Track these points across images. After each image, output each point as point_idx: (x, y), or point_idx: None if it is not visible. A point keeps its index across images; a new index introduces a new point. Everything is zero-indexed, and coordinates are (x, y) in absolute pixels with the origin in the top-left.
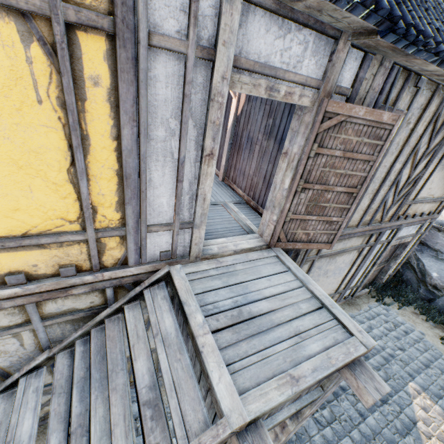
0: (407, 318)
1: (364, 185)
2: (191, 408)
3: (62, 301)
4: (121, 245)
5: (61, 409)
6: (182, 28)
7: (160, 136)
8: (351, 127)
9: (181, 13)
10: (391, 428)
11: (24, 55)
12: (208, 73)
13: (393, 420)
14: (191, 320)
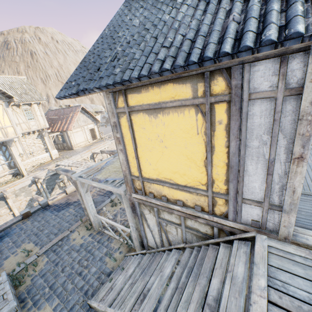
0: None
1: None
2: None
3: (194, 222)
4: (225, 205)
5: (179, 274)
6: (273, 83)
7: (255, 145)
8: None
9: (272, 76)
10: None
11: (195, 119)
12: (297, 102)
13: None
14: (253, 278)
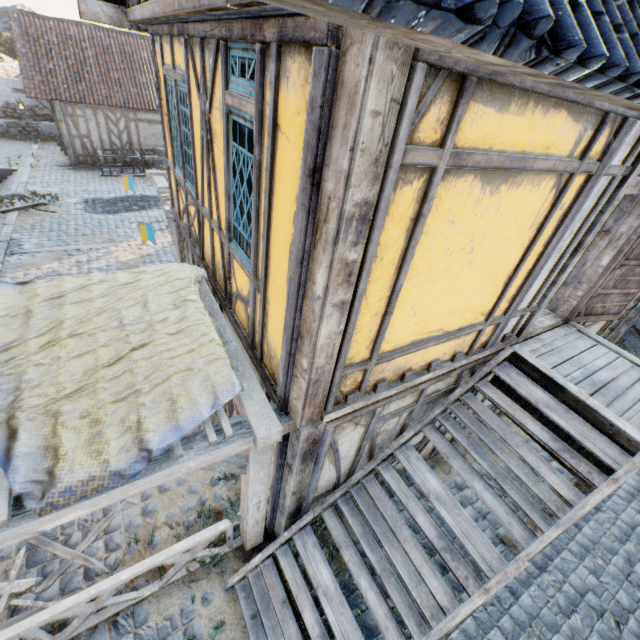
0: None
1: None
2: (606, 447)
3: (438, 383)
4: (490, 331)
5: (465, 467)
6: (623, 156)
7: (564, 238)
8: None
9: (628, 147)
10: None
11: (544, 199)
12: (615, 184)
13: None
14: (569, 389)
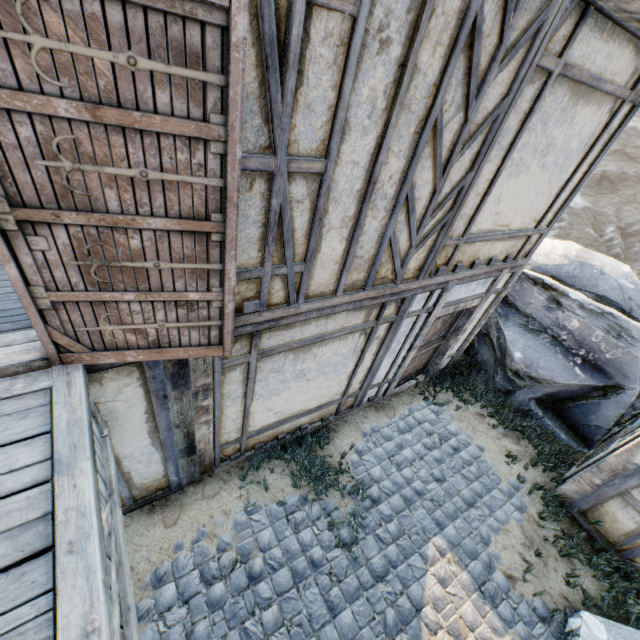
0: (465, 425)
1: (232, 212)
2: None
3: None
4: None
5: None
6: None
7: None
8: (47, 0)
9: None
10: (376, 625)
11: None
12: None
13: (383, 611)
14: None
